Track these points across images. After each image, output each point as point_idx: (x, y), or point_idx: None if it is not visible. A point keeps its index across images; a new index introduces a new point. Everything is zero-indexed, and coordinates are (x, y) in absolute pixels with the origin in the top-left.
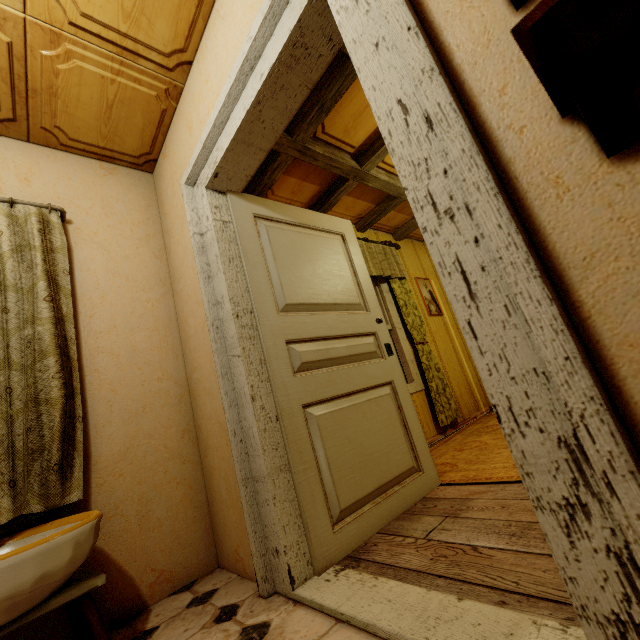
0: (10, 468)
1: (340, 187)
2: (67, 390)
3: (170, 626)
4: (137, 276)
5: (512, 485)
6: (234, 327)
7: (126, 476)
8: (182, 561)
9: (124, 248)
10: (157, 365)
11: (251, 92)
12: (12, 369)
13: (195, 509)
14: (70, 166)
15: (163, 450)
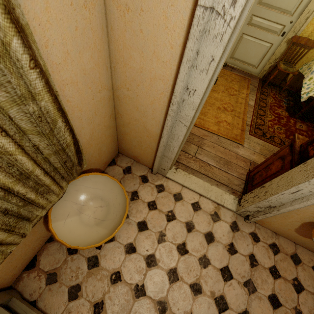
0: (59, 175)
1: None
2: (71, 133)
3: (125, 182)
4: None
5: (215, 135)
6: (193, 114)
7: (93, 145)
8: (110, 157)
9: None
10: (98, 81)
11: None
12: (27, 133)
13: (113, 142)
14: None
15: (104, 128)
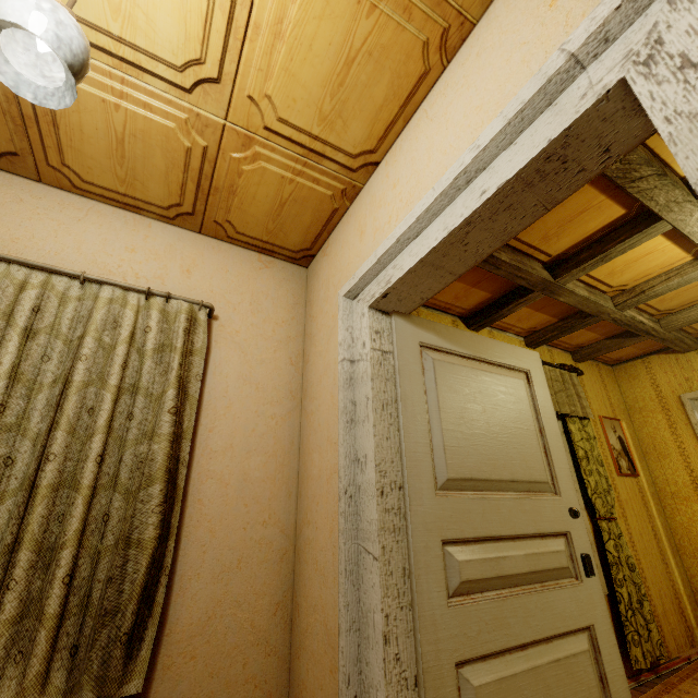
0: (78, 626)
1: (519, 298)
2: (163, 529)
3: None
4: (268, 385)
5: None
6: (375, 510)
7: (198, 660)
8: None
9: (261, 350)
10: (266, 503)
11: (461, 210)
12: (117, 490)
13: None
14: (231, 258)
15: (248, 629)
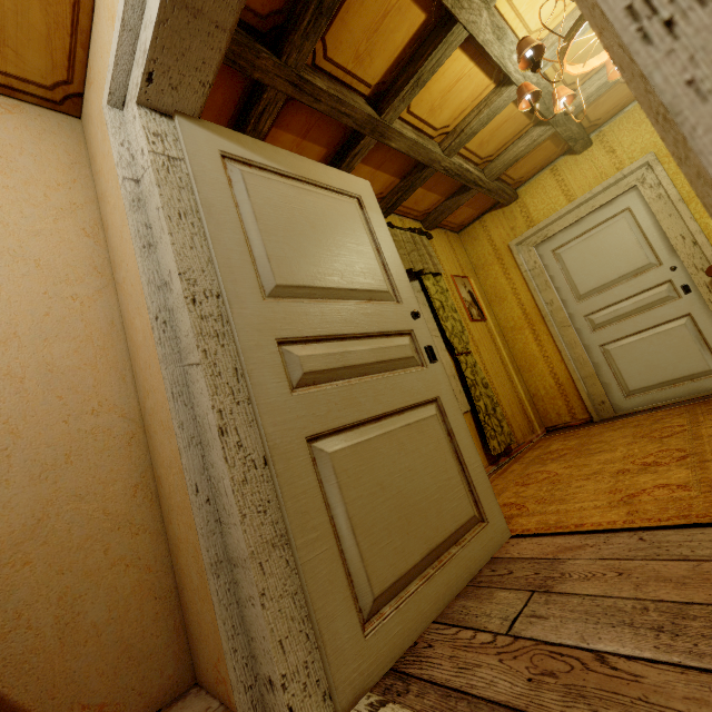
0: None
1: (353, 148)
2: None
3: None
4: (55, 261)
5: (619, 535)
6: (188, 318)
7: (36, 564)
8: (136, 684)
9: (32, 220)
10: (90, 391)
11: None
12: None
13: (156, 601)
14: None
15: (101, 518)
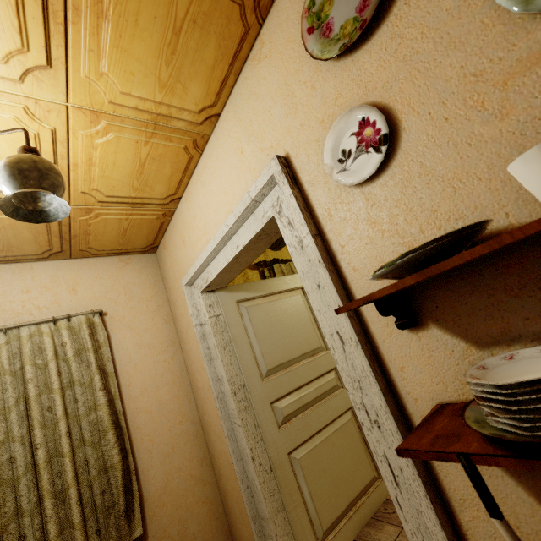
0: (95, 521)
1: None
2: (123, 454)
3: None
4: (155, 343)
5: None
6: (234, 403)
7: (168, 505)
8: None
9: (144, 322)
10: (177, 411)
11: (230, 252)
12: (86, 445)
13: (217, 520)
14: (100, 268)
15: (190, 478)
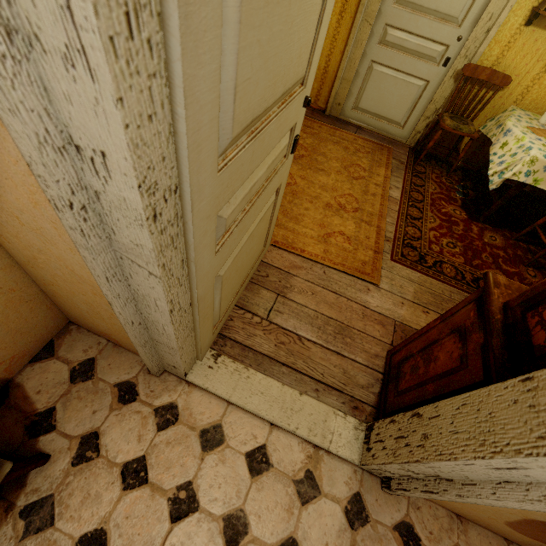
0: None
1: None
2: None
3: (70, 407)
4: None
5: (317, 265)
6: (148, 241)
7: None
8: (31, 340)
9: None
10: None
11: None
12: None
13: (28, 303)
14: None
15: None
